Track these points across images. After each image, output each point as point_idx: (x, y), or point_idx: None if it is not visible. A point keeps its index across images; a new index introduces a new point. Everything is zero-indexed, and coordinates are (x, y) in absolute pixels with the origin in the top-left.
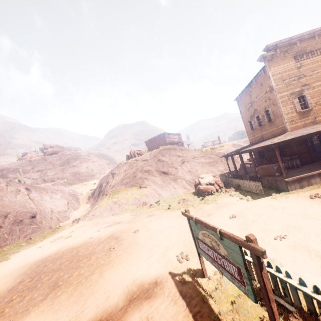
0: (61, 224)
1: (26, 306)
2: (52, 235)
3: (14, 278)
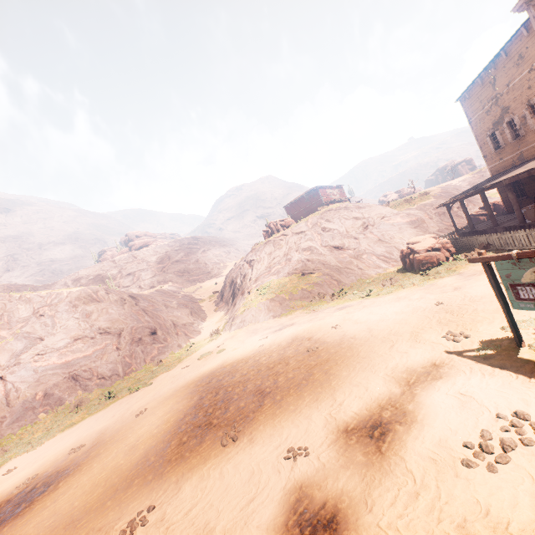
0: (193, 341)
1: (241, 414)
2: (191, 353)
3: (186, 397)
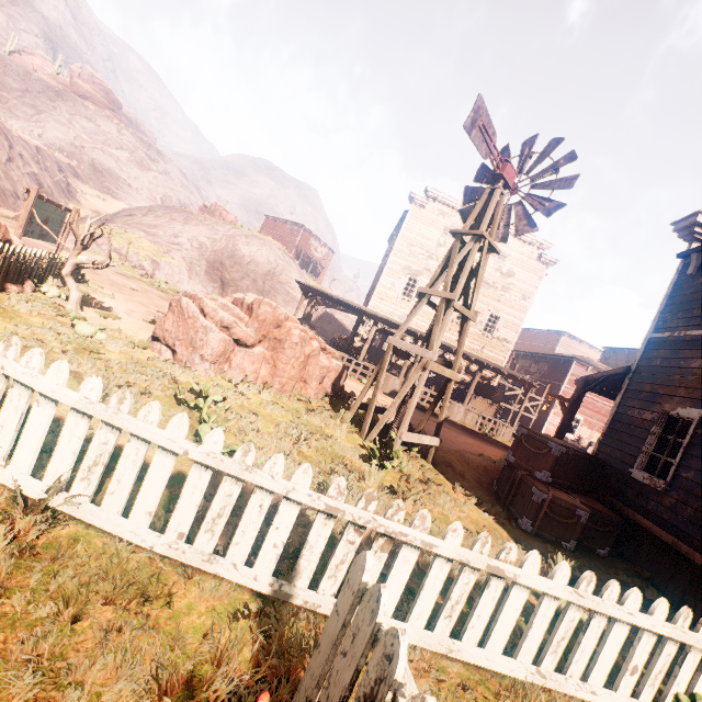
0: None
1: None
2: None
3: None
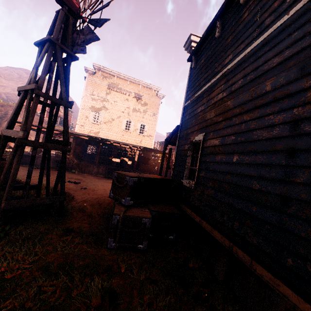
0: None
1: None
2: None
3: None
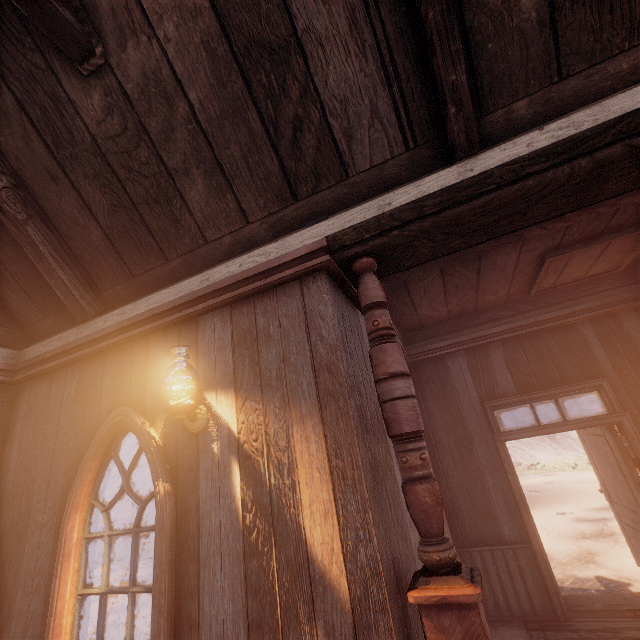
0: None
1: None
2: None
3: None
